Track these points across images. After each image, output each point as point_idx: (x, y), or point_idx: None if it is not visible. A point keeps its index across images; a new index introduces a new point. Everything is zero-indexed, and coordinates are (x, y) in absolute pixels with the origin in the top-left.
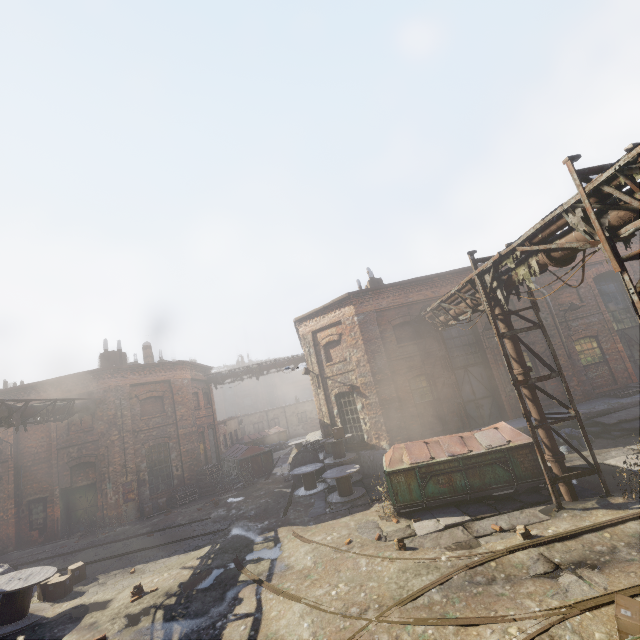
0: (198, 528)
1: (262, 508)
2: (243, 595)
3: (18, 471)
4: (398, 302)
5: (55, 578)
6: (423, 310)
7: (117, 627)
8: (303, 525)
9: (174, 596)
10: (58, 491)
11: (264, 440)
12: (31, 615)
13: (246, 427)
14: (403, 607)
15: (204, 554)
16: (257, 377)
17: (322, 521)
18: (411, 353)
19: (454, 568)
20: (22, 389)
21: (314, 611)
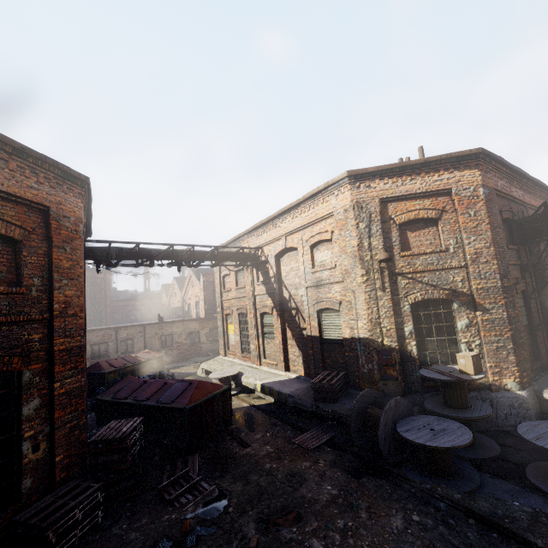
0: None
1: None
2: None
3: None
4: (507, 190)
5: None
6: (516, 212)
7: None
8: None
9: None
10: None
11: (134, 369)
12: None
13: None
14: None
15: None
16: (178, 267)
17: None
18: (516, 260)
19: None
20: None
21: None
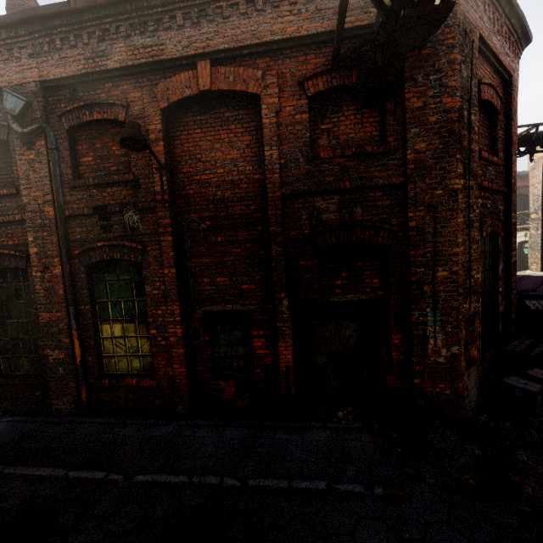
0: None
1: None
2: None
3: (177, 239)
4: None
5: None
6: None
7: None
8: None
9: None
10: (286, 305)
11: None
12: None
13: None
14: None
15: None
16: (530, 156)
17: None
18: None
19: None
20: None
21: None
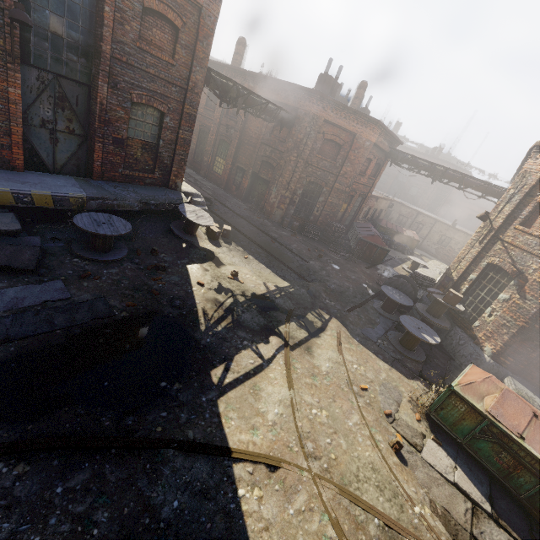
0: (296, 263)
1: (341, 289)
2: (271, 340)
3: (240, 142)
4: None
5: (214, 226)
6: None
7: (211, 285)
8: (351, 333)
9: (244, 297)
10: (251, 171)
11: (395, 234)
12: (195, 237)
13: (392, 212)
14: (339, 496)
15: (281, 287)
16: (433, 180)
17: (366, 346)
18: None
19: (415, 532)
20: (261, 78)
21: (289, 409)
